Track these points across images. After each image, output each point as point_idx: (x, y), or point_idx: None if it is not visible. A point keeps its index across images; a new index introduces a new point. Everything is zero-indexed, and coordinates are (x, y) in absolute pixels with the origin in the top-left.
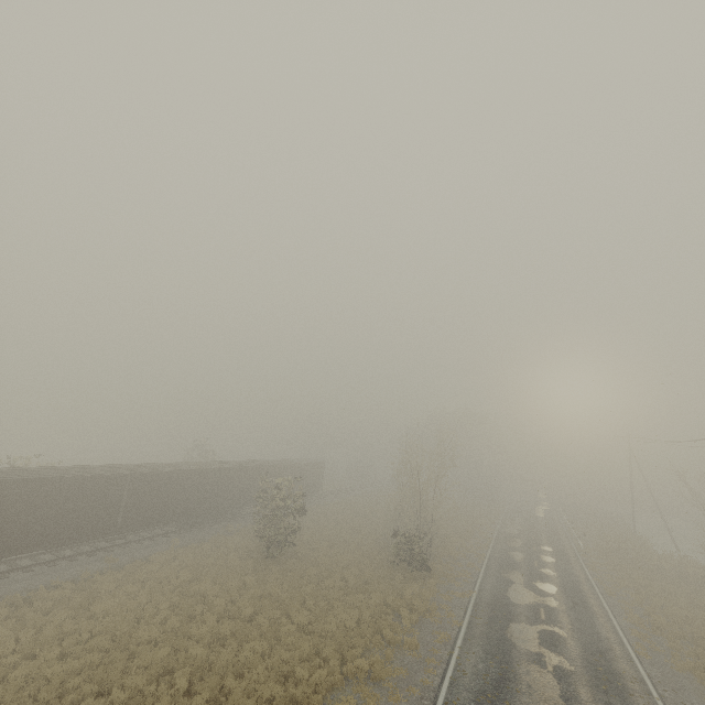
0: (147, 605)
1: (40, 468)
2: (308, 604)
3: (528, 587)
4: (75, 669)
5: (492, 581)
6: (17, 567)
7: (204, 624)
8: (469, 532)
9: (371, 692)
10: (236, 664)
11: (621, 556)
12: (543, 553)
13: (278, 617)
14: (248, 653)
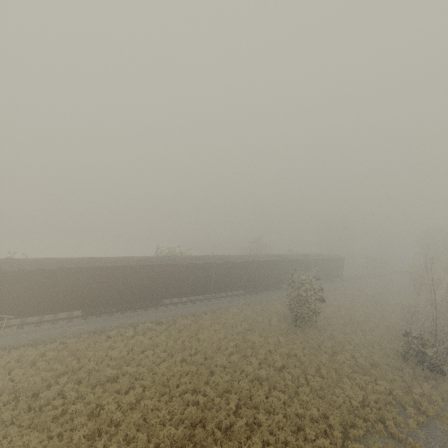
0: (223, 340)
1: (174, 258)
2: (322, 371)
3: None
4: (186, 370)
5: None
6: (171, 303)
7: (251, 363)
8: None
9: None
10: (265, 404)
11: None
12: None
13: (298, 374)
14: (274, 399)
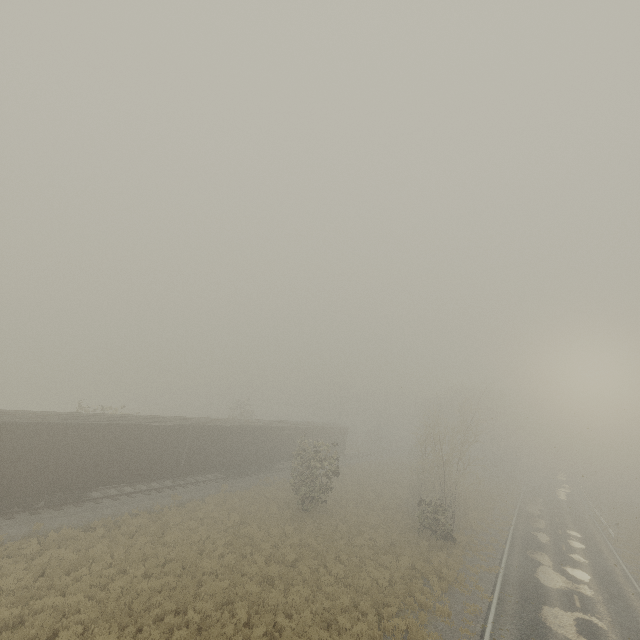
0: (206, 540)
1: (126, 416)
2: (342, 558)
3: (557, 571)
4: (157, 587)
5: (519, 559)
6: (107, 495)
7: (254, 563)
8: (489, 507)
9: None
10: (285, 605)
11: None
12: (570, 538)
13: (316, 566)
14: (295, 596)
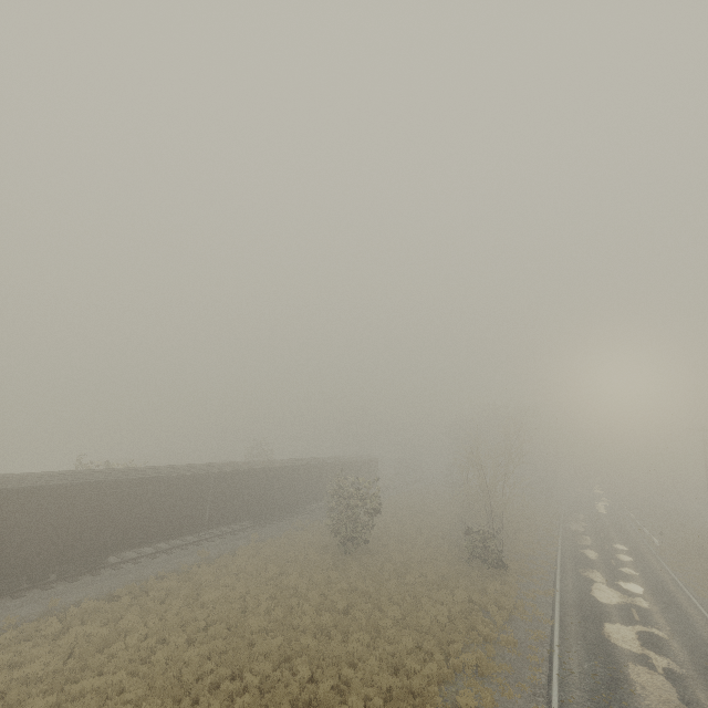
0: (246, 596)
1: (139, 468)
2: (396, 598)
3: (612, 587)
4: (204, 653)
5: (572, 579)
6: (126, 559)
7: (304, 615)
8: (533, 529)
9: (482, 686)
10: (347, 655)
11: (704, 556)
12: (617, 551)
13: (370, 611)
14: (356, 645)
